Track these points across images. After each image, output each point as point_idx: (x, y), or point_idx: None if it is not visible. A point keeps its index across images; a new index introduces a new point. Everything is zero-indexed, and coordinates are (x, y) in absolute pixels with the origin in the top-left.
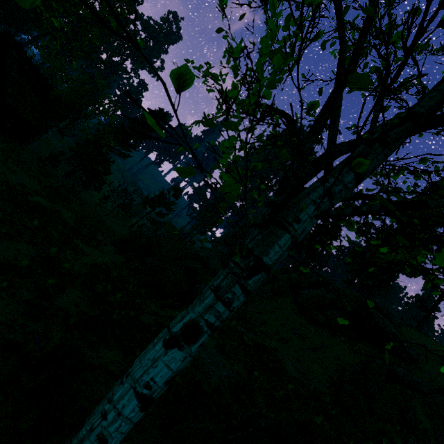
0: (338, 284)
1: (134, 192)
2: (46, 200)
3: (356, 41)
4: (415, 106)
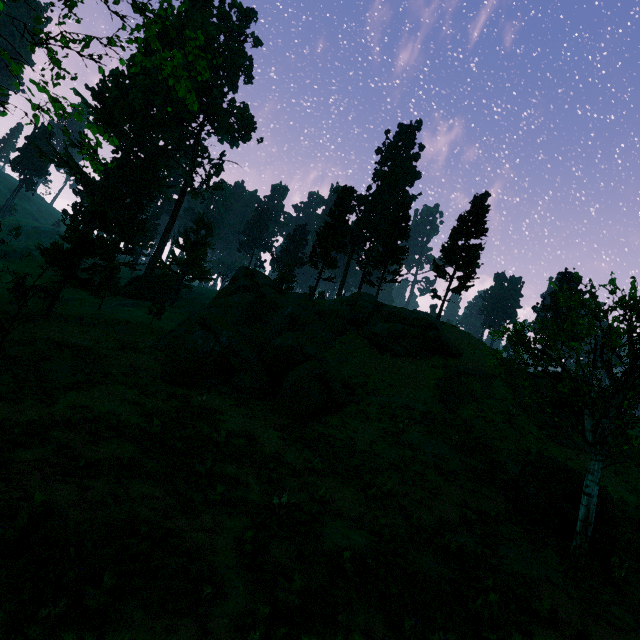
0: (391, 307)
1: (7, 243)
2: (64, 394)
3: (620, 379)
4: (632, 405)
